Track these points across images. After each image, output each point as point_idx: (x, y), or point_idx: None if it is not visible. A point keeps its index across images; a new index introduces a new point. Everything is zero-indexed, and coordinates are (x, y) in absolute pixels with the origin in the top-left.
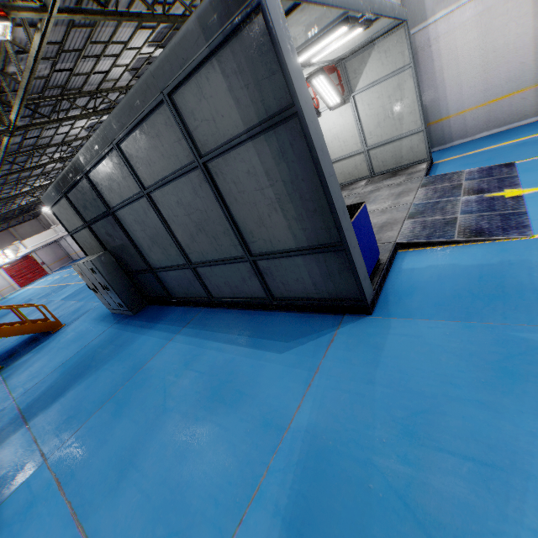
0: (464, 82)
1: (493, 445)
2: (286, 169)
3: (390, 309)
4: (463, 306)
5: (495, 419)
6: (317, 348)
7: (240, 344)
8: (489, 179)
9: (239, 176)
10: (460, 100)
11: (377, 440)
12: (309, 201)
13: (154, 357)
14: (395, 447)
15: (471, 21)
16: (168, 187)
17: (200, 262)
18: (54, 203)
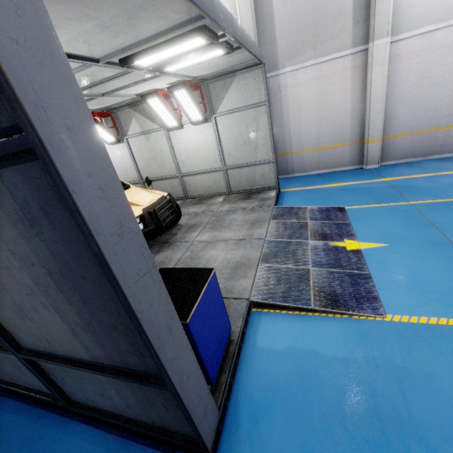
0: (304, 128)
1: None
2: (45, 250)
3: (241, 450)
4: None
5: None
6: None
7: None
8: (329, 223)
9: None
10: (300, 141)
11: None
12: (102, 311)
13: None
14: None
15: (311, 81)
16: None
17: None
18: None
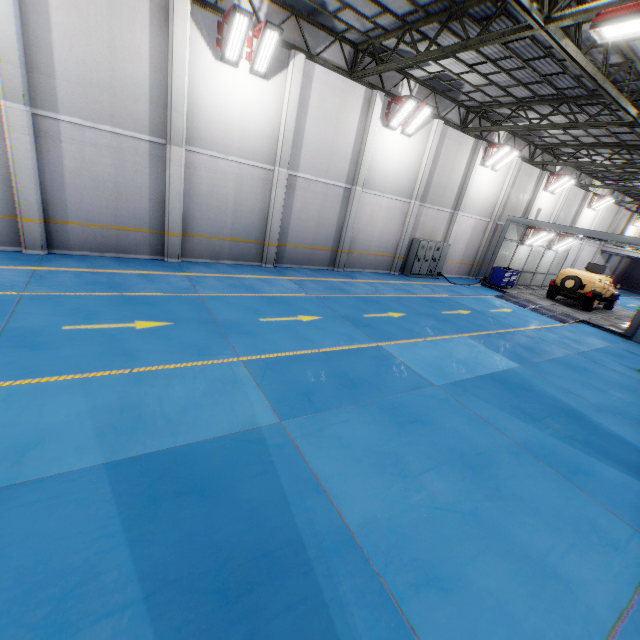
0: None
1: None
2: None
3: None
4: None
5: None
6: None
7: None
8: None
9: None
10: None
11: None
12: None
13: None
14: None
15: None
16: None
17: None
18: None
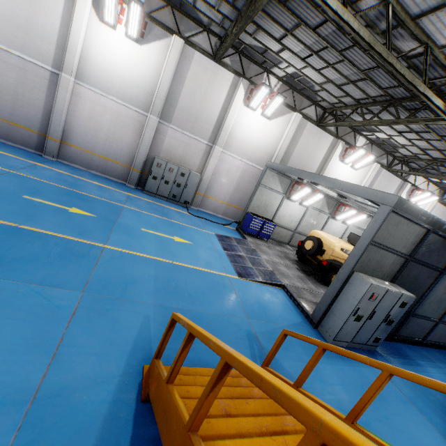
0: None
1: None
2: None
3: None
4: None
5: None
6: None
7: None
8: None
9: None
10: None
11: None
12: None
13: None
14: None
15: None
16: None
17: (443, 321)
18: (408, 218)
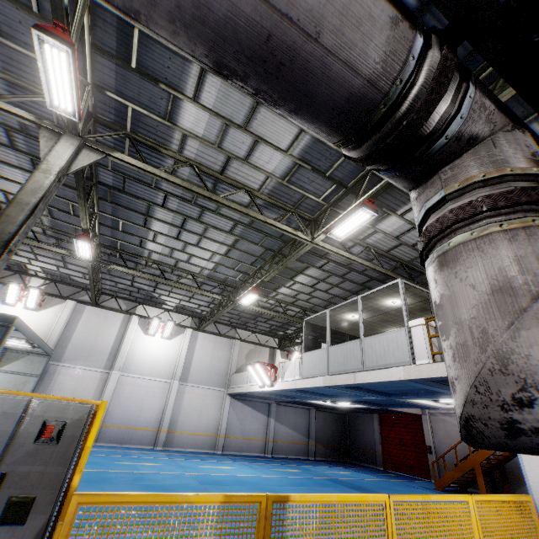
0: None
1: None
2: None
3: None
4: None
5: None
6: None
7: None
8: None
9: None
10: None
11: None
12: None
13: None
14: None
15: (76, 376)
16: None
17: None
18: None
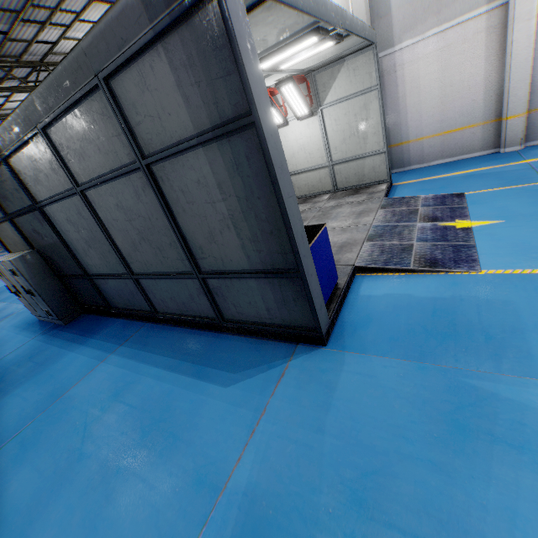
0: (424, 111)
1: (445, 521)
2: (240, 184)
3: (345, 341)
4: (417, 343)
5: (448, 486)
6: (266, 383)
7: (182, 372)
8: (443, 207)
9: (187, 185)
10: (419, 127)
11: (322, 510)
12: (265, 222)
13: (79, 382)
14: (342, 520)
15: (433, 54)
16: (106, 186)
17: (143, 273)
18: None
